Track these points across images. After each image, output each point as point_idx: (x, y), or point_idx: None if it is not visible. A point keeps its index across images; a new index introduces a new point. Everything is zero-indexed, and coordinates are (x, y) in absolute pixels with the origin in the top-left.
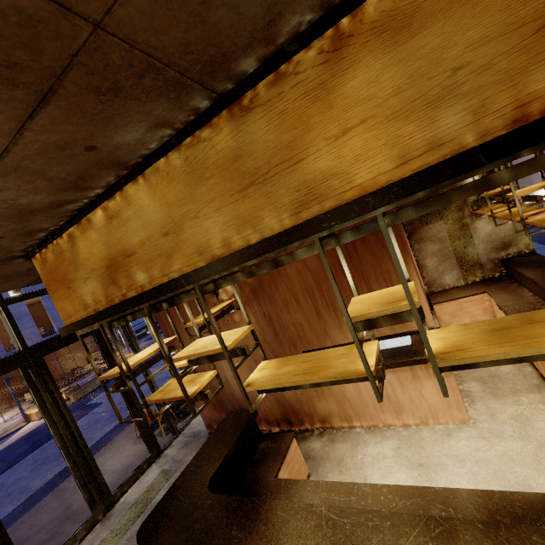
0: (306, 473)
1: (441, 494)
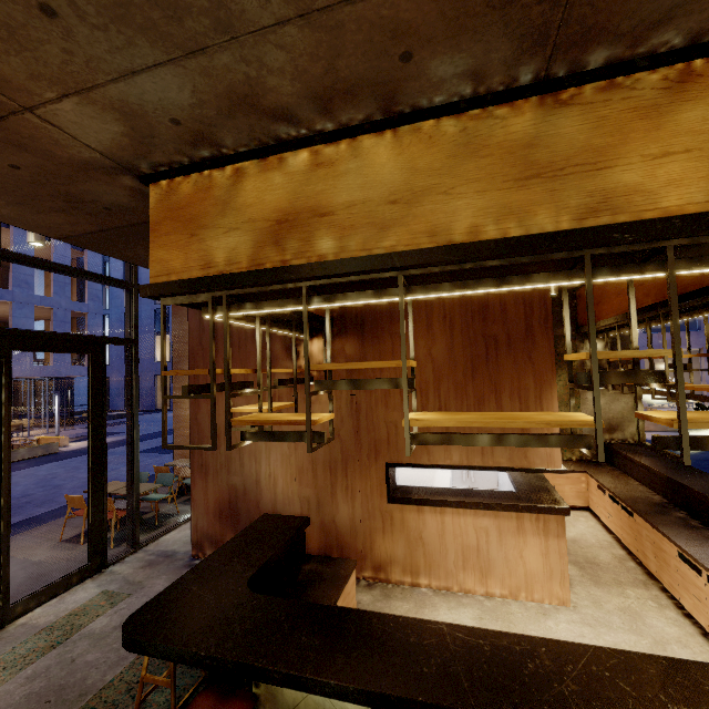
0: None
1: None
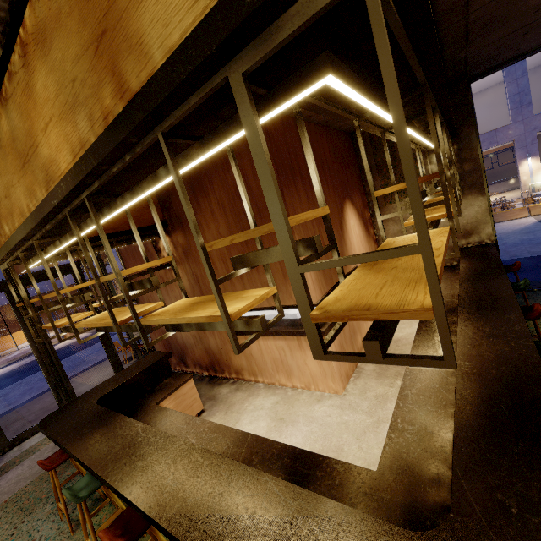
0: (199, 408)
1: (236, 434)
